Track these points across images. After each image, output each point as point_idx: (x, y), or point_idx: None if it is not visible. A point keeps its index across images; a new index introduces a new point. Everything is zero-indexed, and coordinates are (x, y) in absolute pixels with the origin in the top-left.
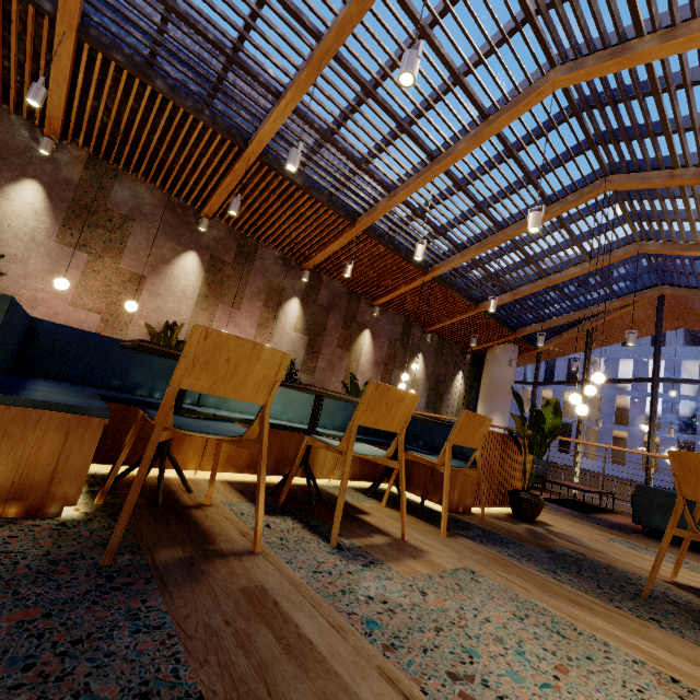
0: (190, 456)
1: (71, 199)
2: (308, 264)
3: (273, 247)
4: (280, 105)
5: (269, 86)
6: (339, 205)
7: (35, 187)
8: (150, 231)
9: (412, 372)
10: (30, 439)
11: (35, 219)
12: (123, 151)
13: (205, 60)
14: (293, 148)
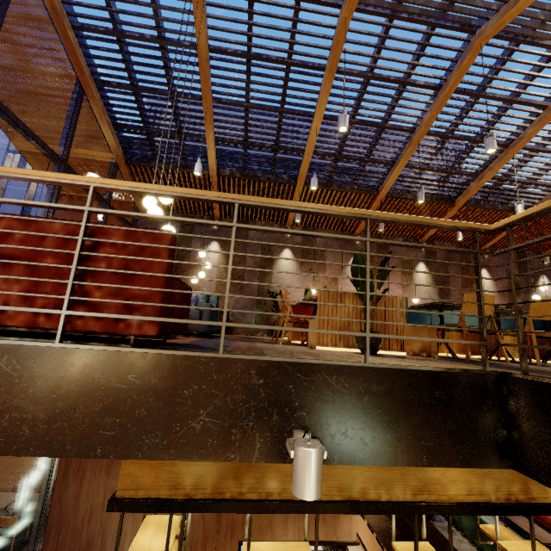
0: (443, 347)
1: (300, 251)
2: (423, 238)
3: (397, 236)
4: (396, 168)
5: (388, 162)
6: (439, 198)
7: (288, 251)
8: (333, 253)
9: (540, 293)
10: (422, 335)
11: (291, 265)
12: (314, 220)
13: (354, 168)
14: (419, 192)
